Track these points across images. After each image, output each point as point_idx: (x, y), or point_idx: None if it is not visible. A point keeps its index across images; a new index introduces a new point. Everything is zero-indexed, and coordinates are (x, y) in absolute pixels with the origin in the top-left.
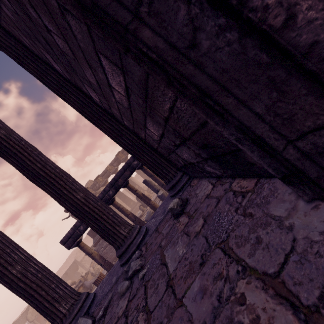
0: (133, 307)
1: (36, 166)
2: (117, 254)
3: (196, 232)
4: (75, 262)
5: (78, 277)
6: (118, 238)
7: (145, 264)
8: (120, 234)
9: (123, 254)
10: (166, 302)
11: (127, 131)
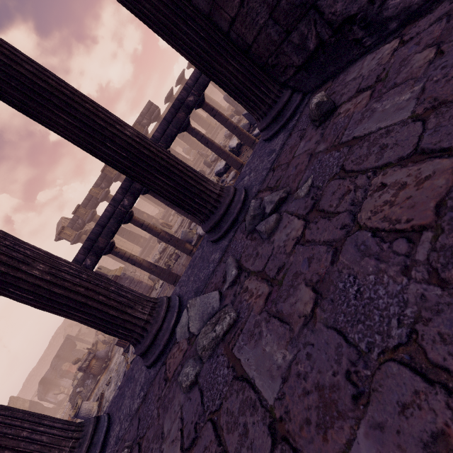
0: (334, 201)
1: (23, 69)
2: (210, 224)
3: (423, 64)
4: (69, 339)
5: (80, 355)
6: (209, 199)
7: (296, 186)
8: (210, 193)
9: (223, 219)
10: (452, 115)
11: (194, 11)
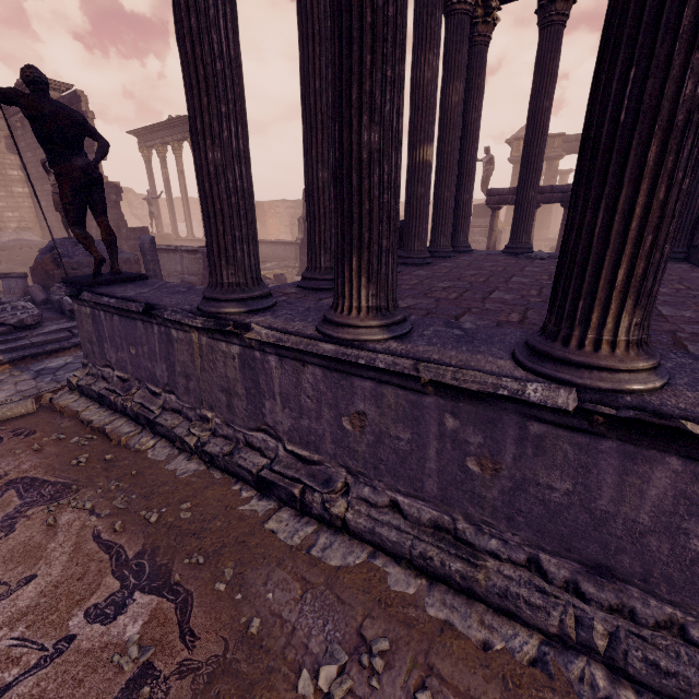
0: None
1: None
2: None
3: None
4: None
5: None
6: None
7: None
8: None
9: None
10: None
11: None
